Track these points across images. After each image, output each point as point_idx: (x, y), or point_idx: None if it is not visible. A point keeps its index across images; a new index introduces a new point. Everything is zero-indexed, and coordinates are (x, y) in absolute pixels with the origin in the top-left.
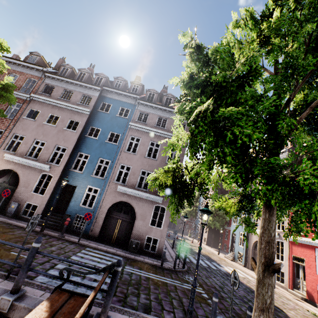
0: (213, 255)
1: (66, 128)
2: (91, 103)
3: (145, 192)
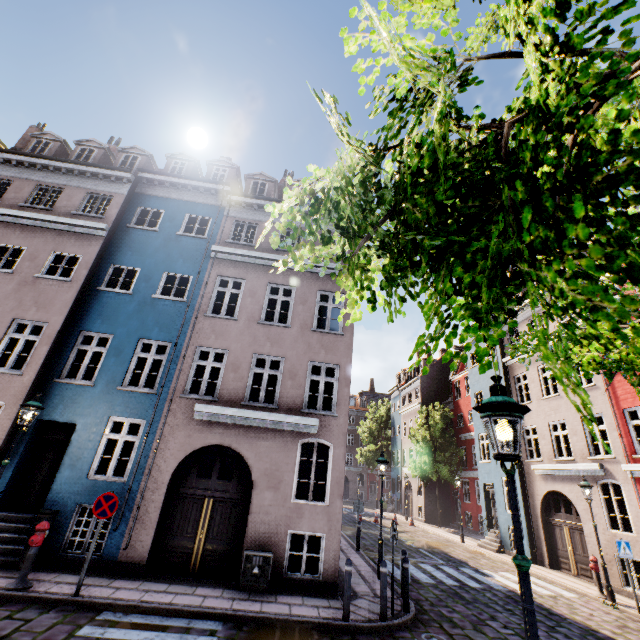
0: (453, 545)
1: (42, 275)
2: (109, 211)
3: (271, 411)
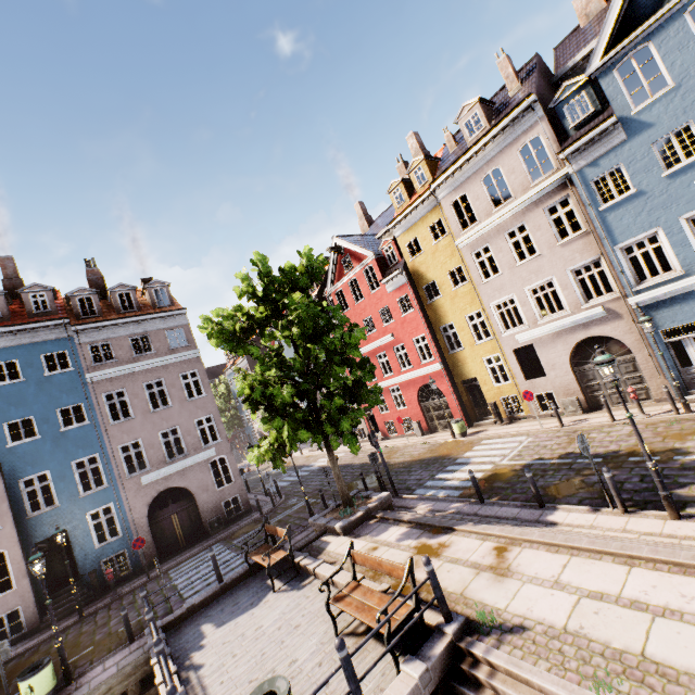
0: (297, 459)
1: None
2: None
3: (186, 457)
